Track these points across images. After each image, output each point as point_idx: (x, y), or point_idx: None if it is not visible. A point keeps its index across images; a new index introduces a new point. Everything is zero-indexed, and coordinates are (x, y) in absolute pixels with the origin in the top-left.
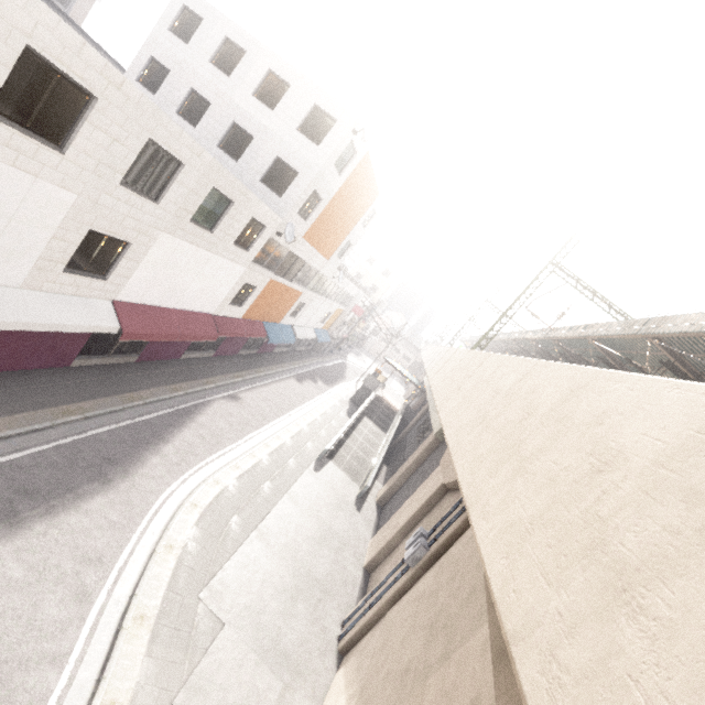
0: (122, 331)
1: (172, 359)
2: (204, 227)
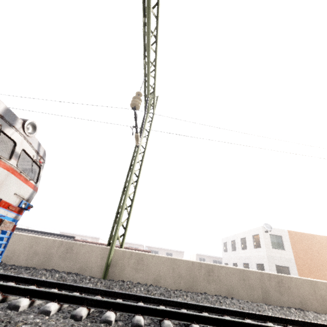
0: None
1: None
2: None
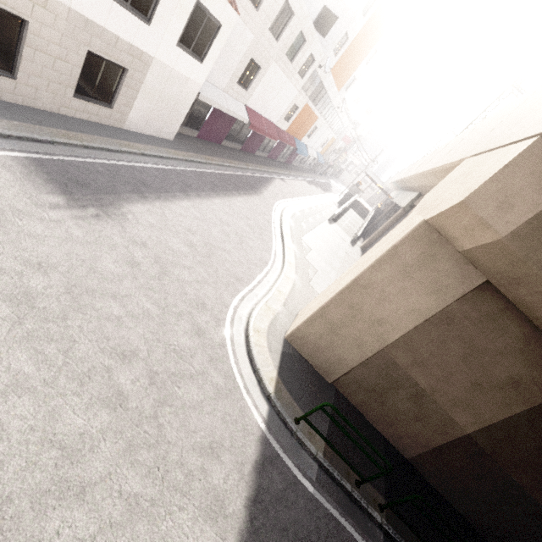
0: (250, 123)
1: (251, 153)
2: (289, 59)
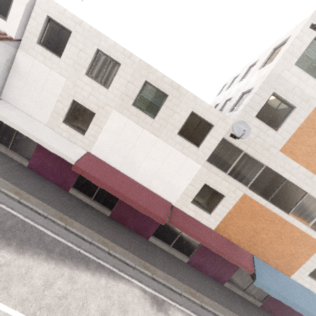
0: (75, 163)
1: (141, 235)
2: (147, 114)
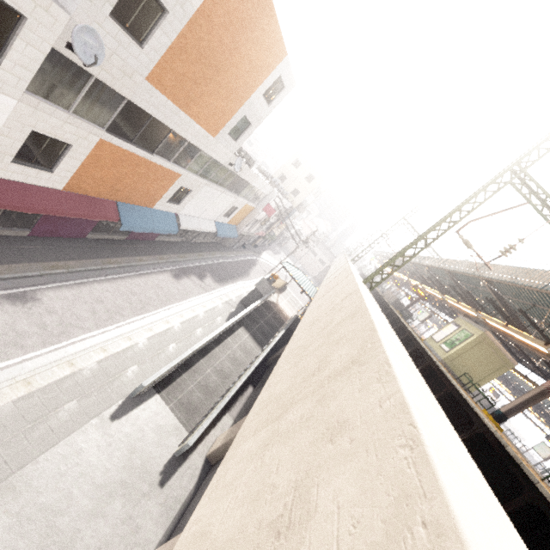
0: None
1: None
2: None
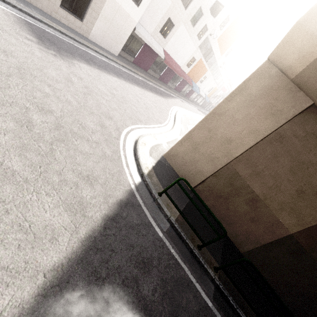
0: (165, 59)
1: (165, 83)
2: (192, 25)
